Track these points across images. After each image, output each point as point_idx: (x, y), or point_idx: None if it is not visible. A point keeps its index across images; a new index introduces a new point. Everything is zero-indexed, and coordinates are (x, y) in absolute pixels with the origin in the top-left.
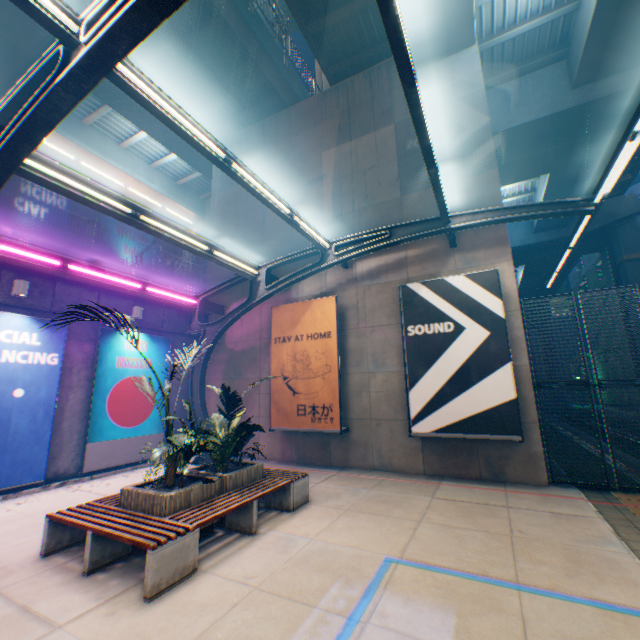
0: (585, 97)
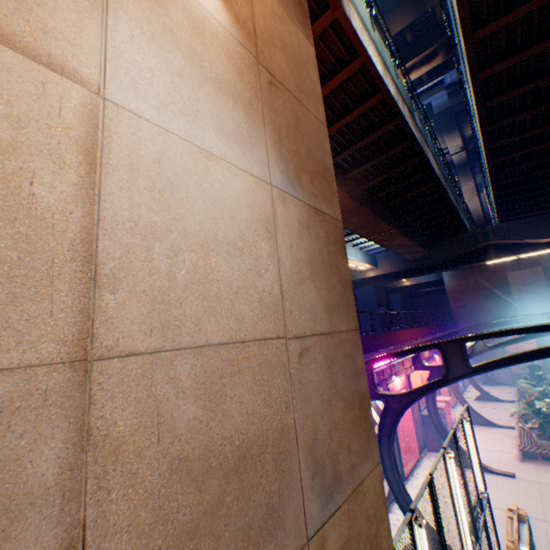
0: None
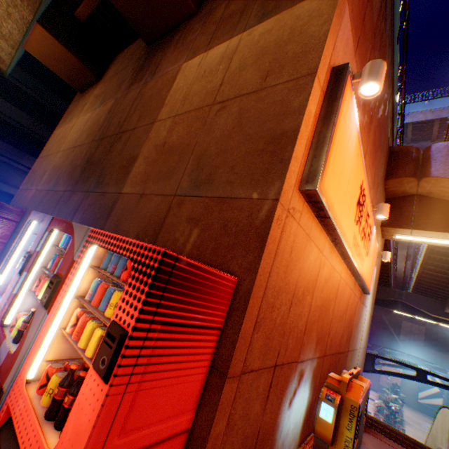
0: None
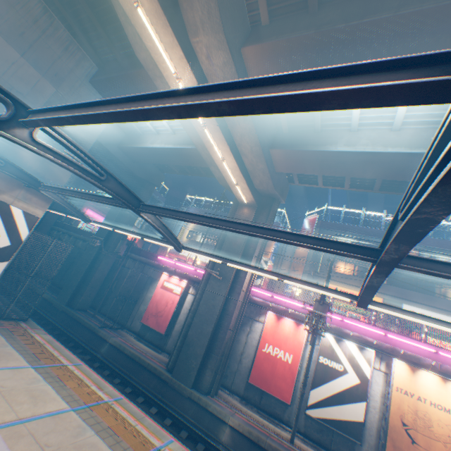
0: (118, 154)
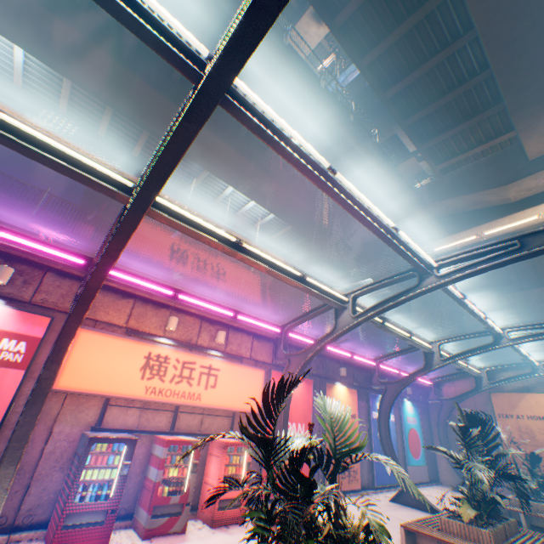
0: None
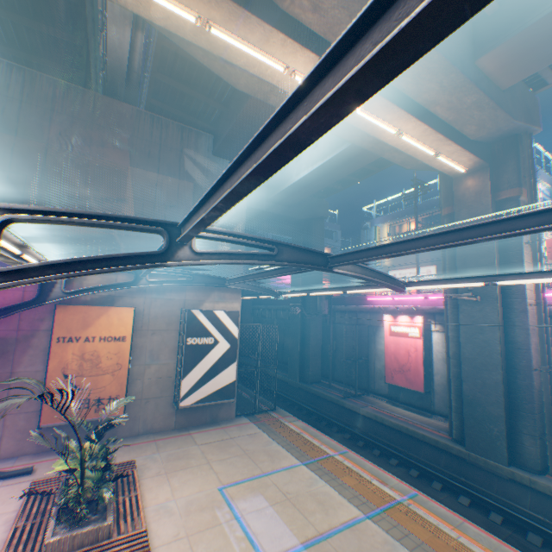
0: (271, 209)
